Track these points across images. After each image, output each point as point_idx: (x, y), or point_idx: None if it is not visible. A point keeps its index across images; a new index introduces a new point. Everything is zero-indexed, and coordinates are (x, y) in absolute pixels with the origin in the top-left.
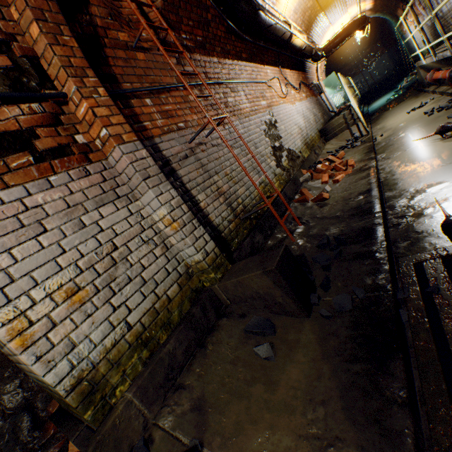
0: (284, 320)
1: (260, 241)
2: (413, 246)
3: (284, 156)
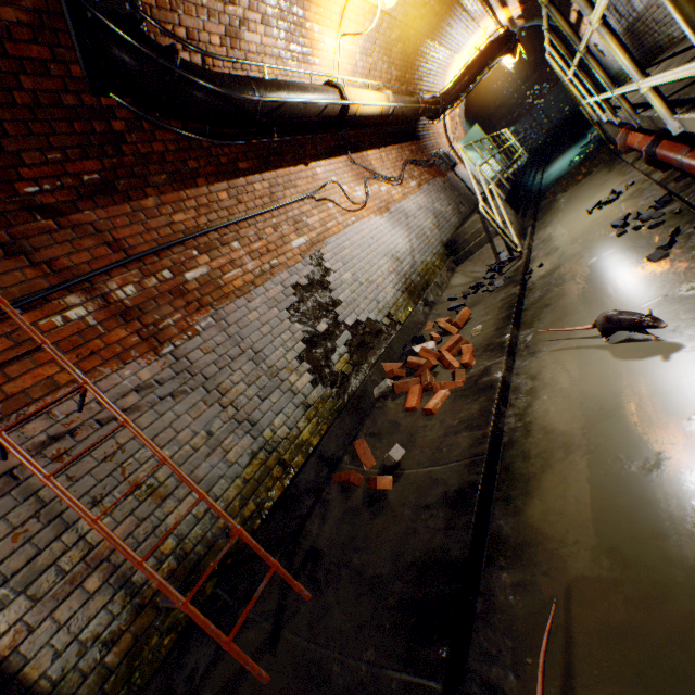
0: None
1: (203, 665)
2: None
3: (342, 345)
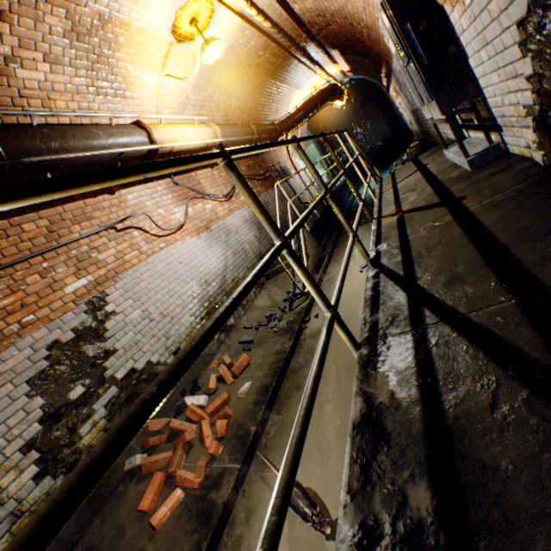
0: None
1: None
2: None
3: (102, 407)
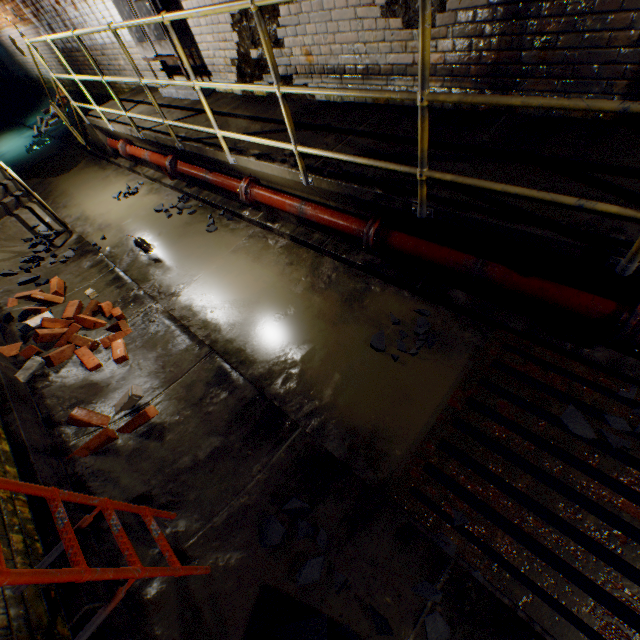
0: None
1: None
2: (376, 460)
3: None
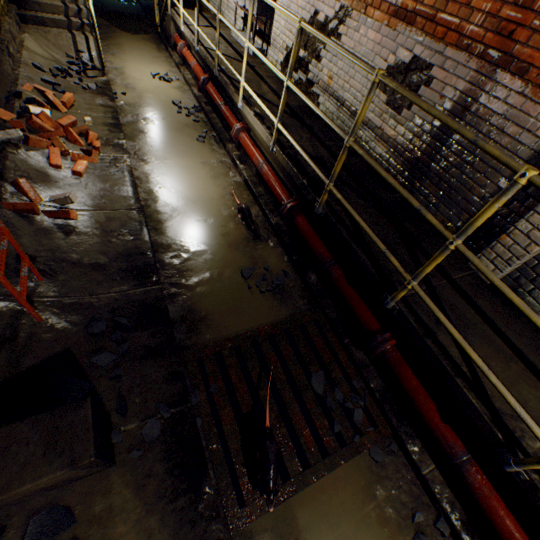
0: (81, 487)
1: None
2: (192, 333)
3: None
